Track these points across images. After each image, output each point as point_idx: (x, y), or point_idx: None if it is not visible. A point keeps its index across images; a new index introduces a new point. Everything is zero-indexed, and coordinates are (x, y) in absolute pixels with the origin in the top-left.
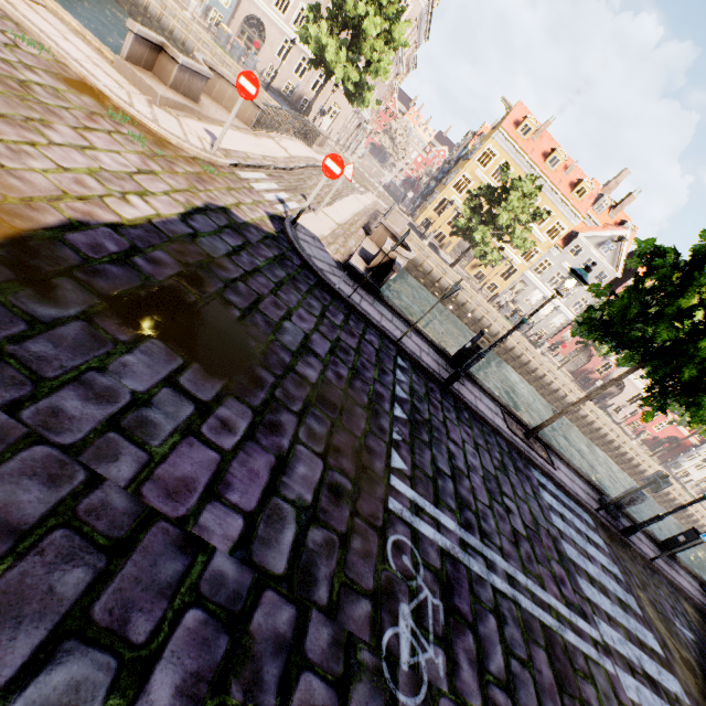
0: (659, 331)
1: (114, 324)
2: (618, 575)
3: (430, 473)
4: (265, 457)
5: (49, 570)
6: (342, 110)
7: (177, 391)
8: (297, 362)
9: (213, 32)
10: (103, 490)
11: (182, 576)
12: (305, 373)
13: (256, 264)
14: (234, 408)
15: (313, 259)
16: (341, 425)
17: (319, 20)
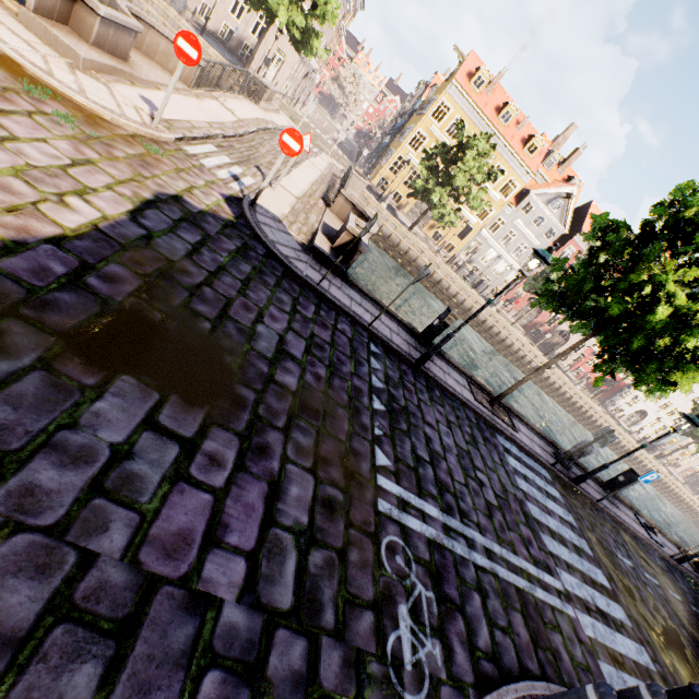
0: (611, 305)
1: (77, 367)
2: (572, 522)
3: (412, 464)
4: (257, 486)
5: (56, 675)
6: (288, 58)
7: (158, 432)
8: (275, 370)
9: None
10: (98, 568)
11: (194, 639)
12: (284, 381)
13: (219, 261)
14: (220, 439)
15: (277, 246)
16: (326, 432)
17: None
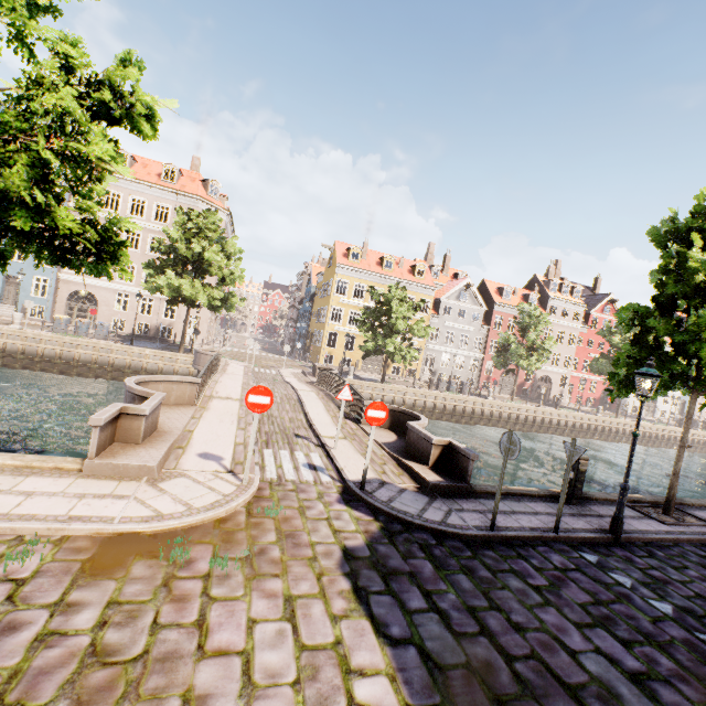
0: None
1: None
2: None
3: None
4: None
5: None
6: (201, 317)
7: None
8: None
9: (48, 326)
10: None
11: None
12: None
13: (457, 602)
14: None
15: (425, 516)
16: None
17: (159, 270)
